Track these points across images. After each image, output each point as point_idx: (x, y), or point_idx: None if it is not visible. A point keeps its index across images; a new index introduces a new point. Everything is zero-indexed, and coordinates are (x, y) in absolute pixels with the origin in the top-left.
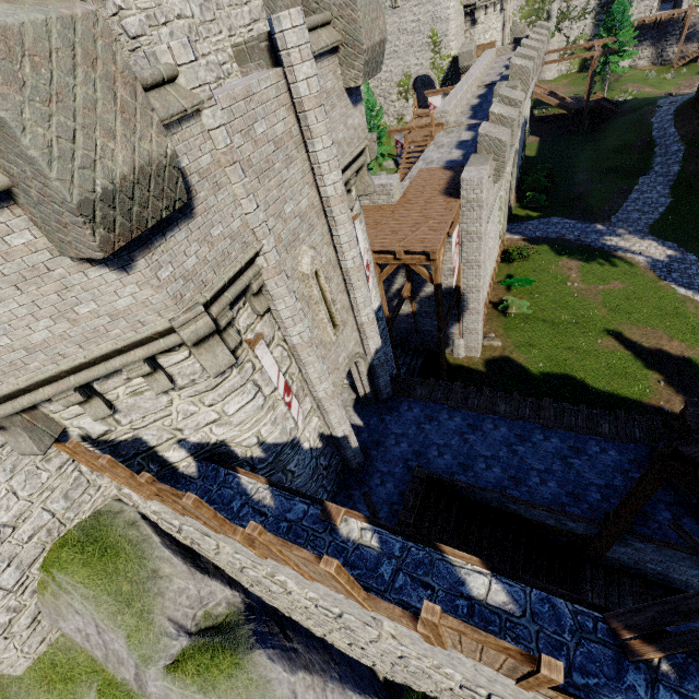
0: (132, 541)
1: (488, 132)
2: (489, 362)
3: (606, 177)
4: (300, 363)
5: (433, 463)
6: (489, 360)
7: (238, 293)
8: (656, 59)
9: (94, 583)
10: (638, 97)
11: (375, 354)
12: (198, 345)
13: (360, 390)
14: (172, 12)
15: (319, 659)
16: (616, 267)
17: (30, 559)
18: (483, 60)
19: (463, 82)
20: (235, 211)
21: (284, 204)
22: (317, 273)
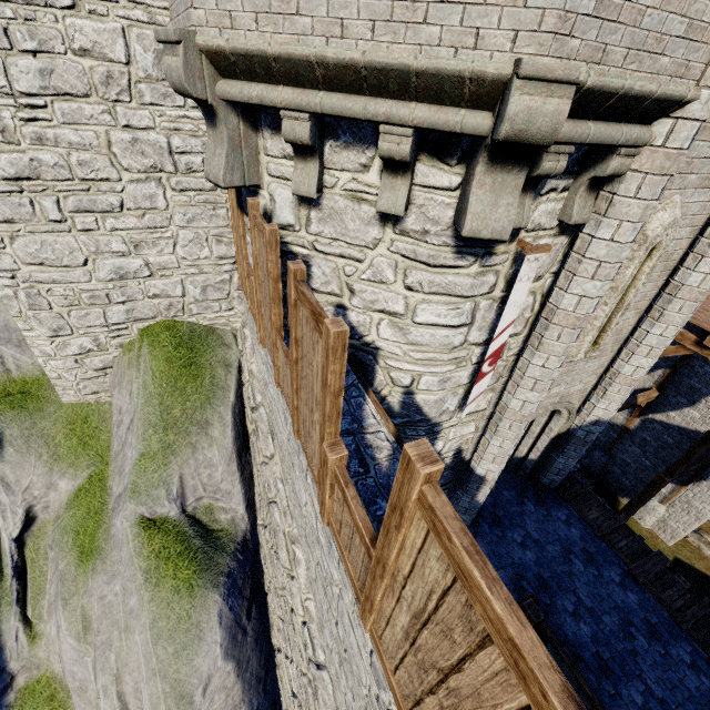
0: (215, 378)
1: None
2: (681, 564)
3: None
4: (536, 340)
5: (557, 615)
6: (682, 562)
7: (601, 141)
8: None
9: (160, 382)
10: None
11: (590, 423)
12: (492, 165)
13: (523, 449)
14: None
15: (256, 667)
16: None
17: (140, 314)
18: None
19: None
20: None
21: None
22: (651, 250)
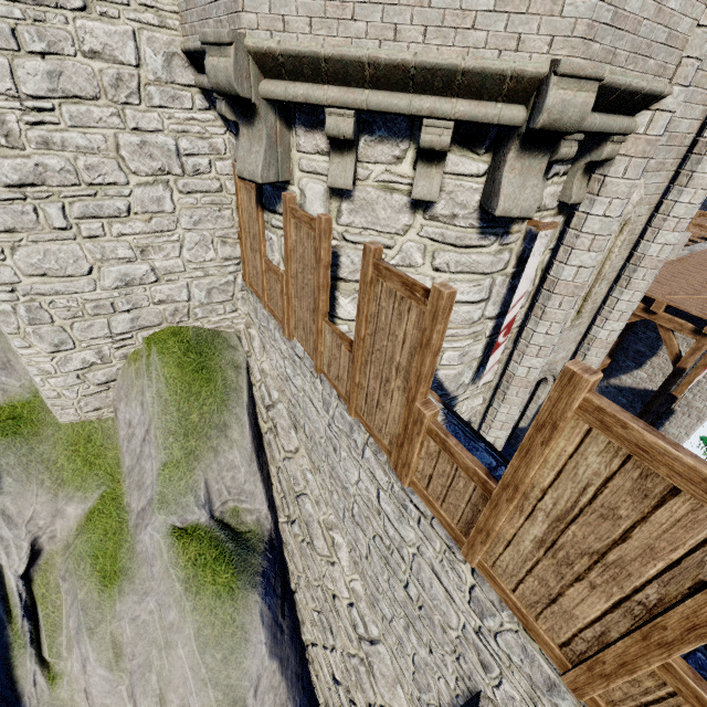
0: (226, 381)
1: None
2: None
3: None
4: (539, 311)
5: None
6: None
7: (602, 129)
8: None
9: (174, 388)
10: None
11: None
12: (521, 152)
13: None
14: None
15: (294, 665)
16: None
17: (145, 322)
18: None
19: None
20: (698, 3)
21: None
22: (622, 226)
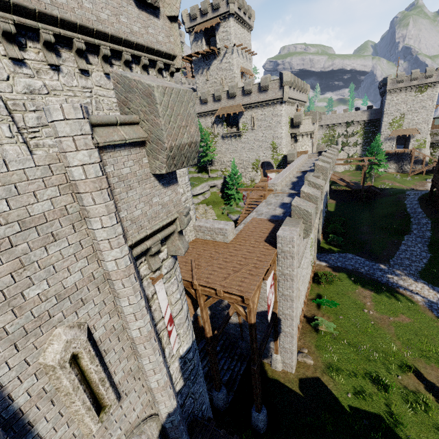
0: None
1: (299, 205)
2: (303, 381)
3: (381, 232)
4: None
5: None
6: (303, 379)
7: None
8: (399, 170)
9: None
10: (392, 187)
11: (167, 417)
12: None
13: None
14: (45, 105)
15: None
16: (400, 301)
17: None
18: (300, 159)
19: (288, 168)
20: None
21: (25, 288)
22: (77, 355)
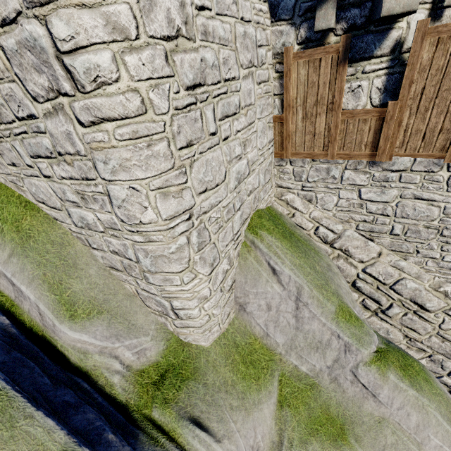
0: (301, 237)
1: None
2: None
3: None
4: None
5: None
6: None
7: None
8: None
9: (296, 254)
10: None
11: None
12: None
13: None
14: None
15: None
16: None
17: (244, 216)
18: None
19: None
20: None
21: None
22: None
